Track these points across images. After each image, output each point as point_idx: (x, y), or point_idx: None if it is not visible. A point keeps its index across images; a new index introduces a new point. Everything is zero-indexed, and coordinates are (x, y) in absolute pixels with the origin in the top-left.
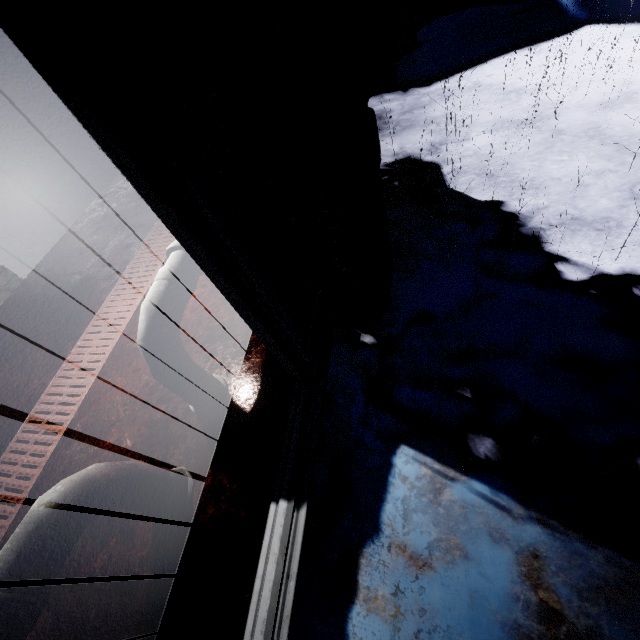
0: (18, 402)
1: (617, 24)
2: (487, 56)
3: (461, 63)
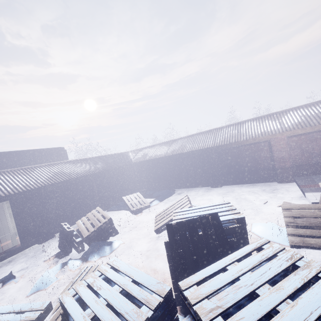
0: (2, 242)
1: (129, 212)
2: (116, 210)
3: (113, 210)
